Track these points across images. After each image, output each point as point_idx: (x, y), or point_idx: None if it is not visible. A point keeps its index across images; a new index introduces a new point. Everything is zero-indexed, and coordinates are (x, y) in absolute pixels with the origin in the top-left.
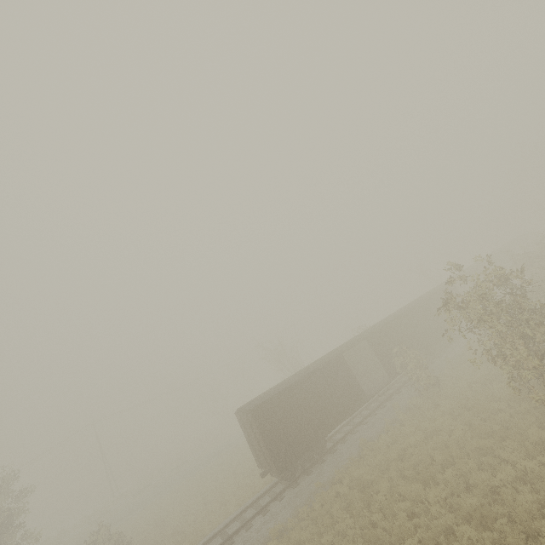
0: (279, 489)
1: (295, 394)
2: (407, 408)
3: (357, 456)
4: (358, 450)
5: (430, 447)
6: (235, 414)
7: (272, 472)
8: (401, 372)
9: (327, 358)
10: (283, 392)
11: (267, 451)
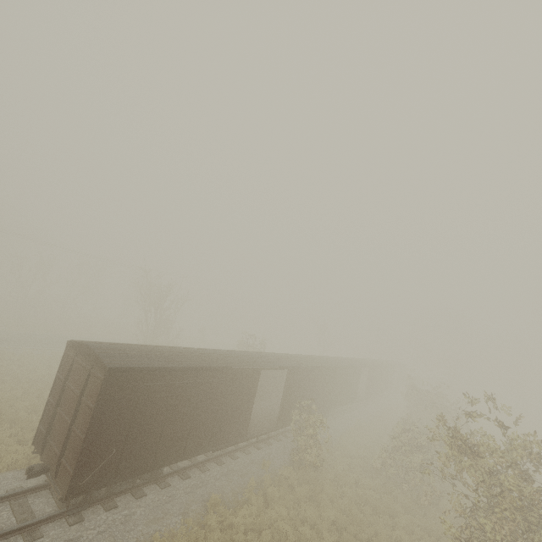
0: (41, 504)
1: (183, 384)
2: (276, 475)
3: (195, 520)
4: (200, 509)
5: None
6: (68, 343)
7: (55, 479)
8: (288, 425)
9: (244, 361)
10: (173, 372)
11: (78, 448)
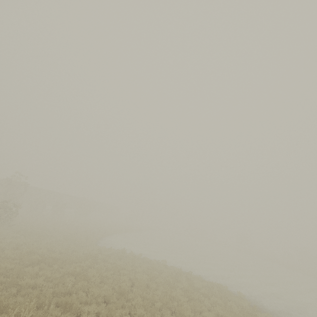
0: None
1: None
2: None
3: None
4: None
5: None
6: None
7: None
8: None
9: None
10: None
11: None
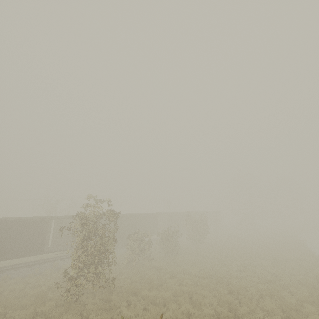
0: None
1: None
2: (60, 268)
3: None
4: None
5: (17, 294)
6: None
7: None
8: None
9: (38, 217)
10: None
11: None
